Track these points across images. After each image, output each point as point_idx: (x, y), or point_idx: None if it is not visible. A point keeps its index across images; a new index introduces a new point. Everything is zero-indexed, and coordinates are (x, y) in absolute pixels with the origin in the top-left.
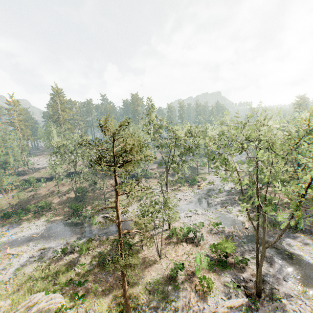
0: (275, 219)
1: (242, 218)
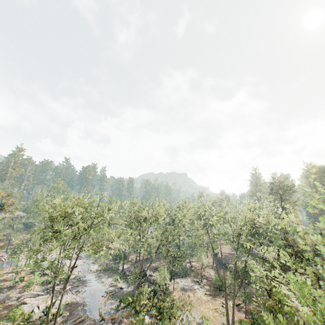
0: (112, 266)
1: (97, 266)
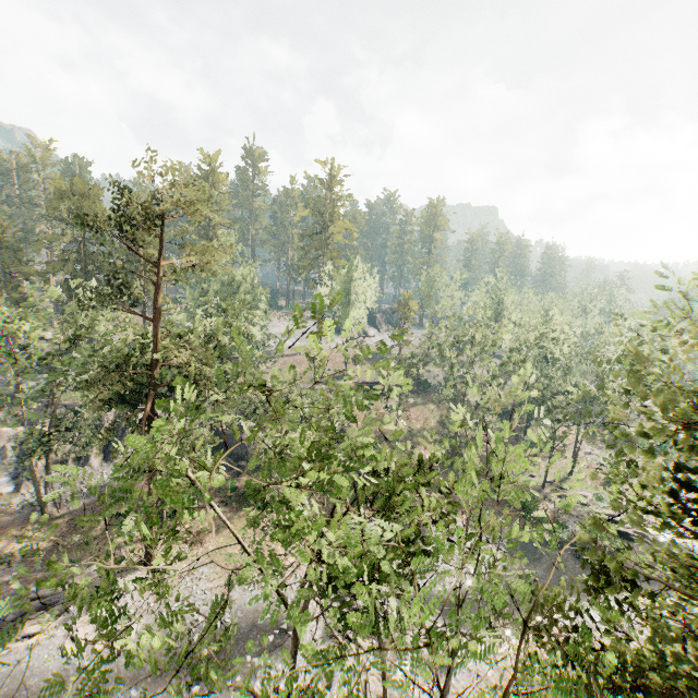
0: None
1: None
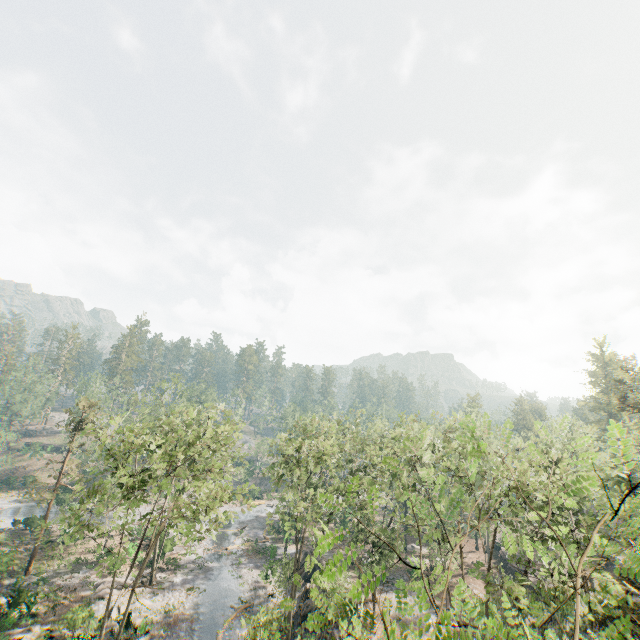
0: (265, 546)
1: (240, 542)
